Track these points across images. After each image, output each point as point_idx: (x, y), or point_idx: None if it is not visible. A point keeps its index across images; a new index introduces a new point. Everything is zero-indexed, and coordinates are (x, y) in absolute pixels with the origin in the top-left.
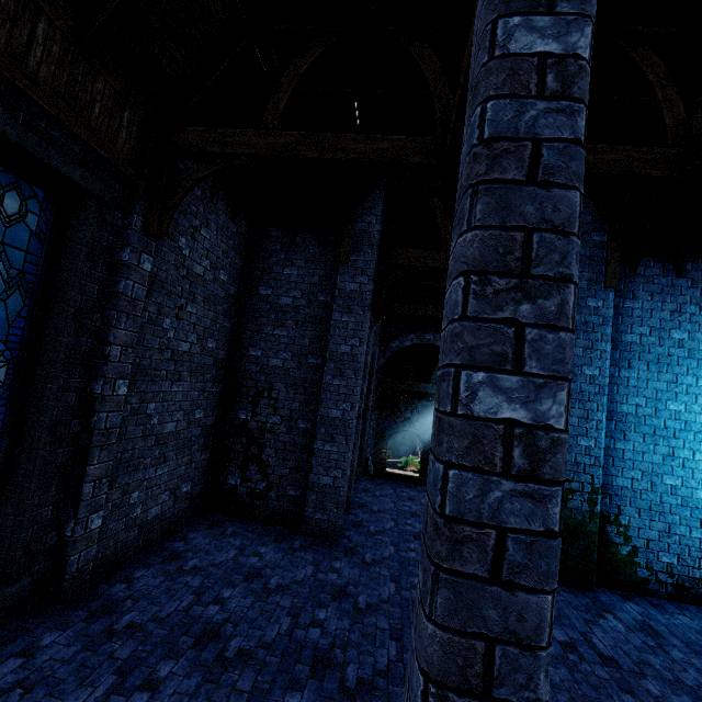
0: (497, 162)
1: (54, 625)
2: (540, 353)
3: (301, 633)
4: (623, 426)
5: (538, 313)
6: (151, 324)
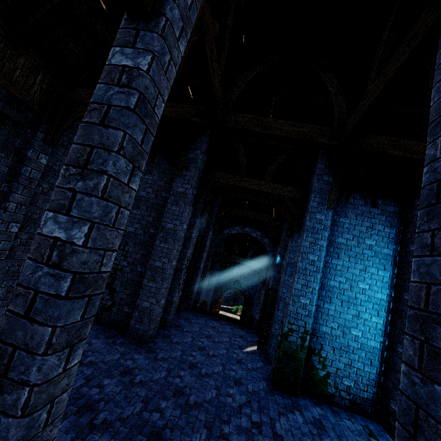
0: (90, 113)
1: None
2: (80, 206)
3: (85, 389)
4: (330, 294)
5: (85, 187)
6: (44, 194)
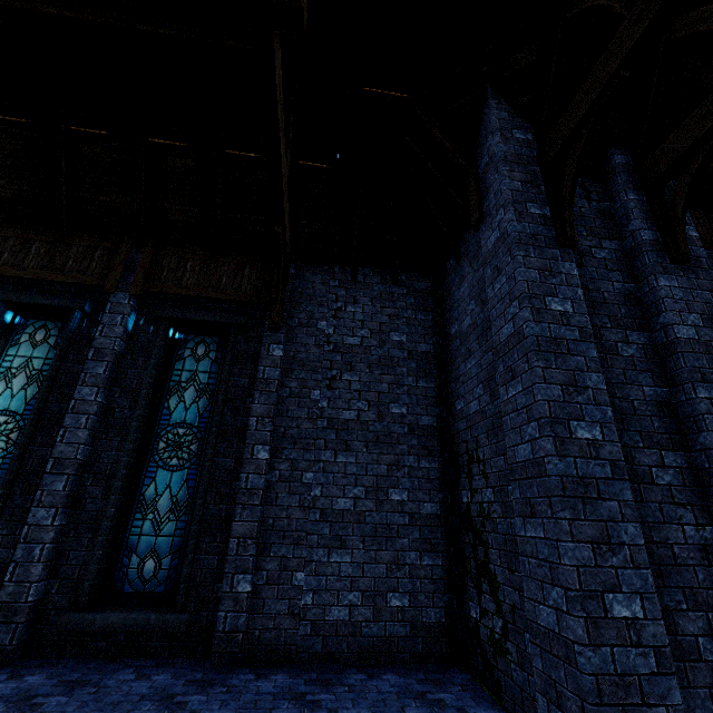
0: None
1: (179, 672)
2: None
3: None
4: None
5: None
6: (295, 397)
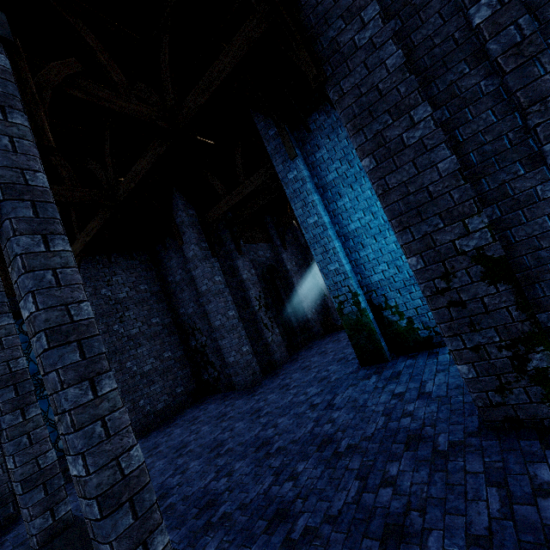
0: None
1: None
2: None
3: (187, 438)
4: (358, 239)
5: None
6: (106, 333)
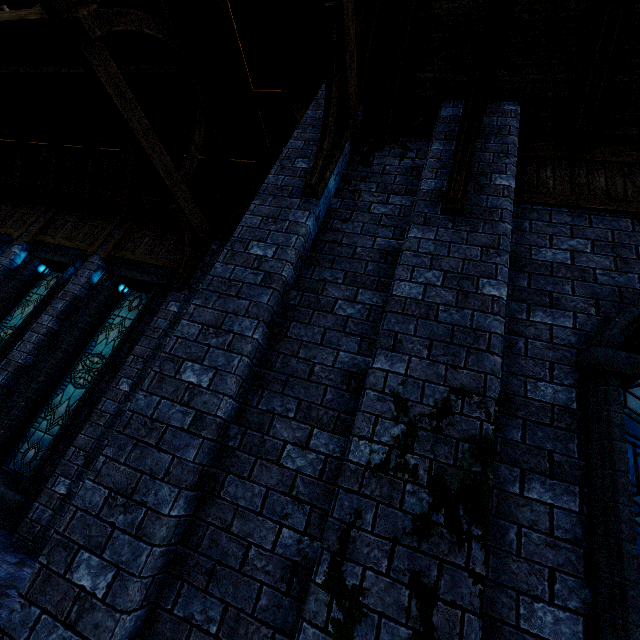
0: None
1: None
2: None
3: None
4: None
5: None
6: None
